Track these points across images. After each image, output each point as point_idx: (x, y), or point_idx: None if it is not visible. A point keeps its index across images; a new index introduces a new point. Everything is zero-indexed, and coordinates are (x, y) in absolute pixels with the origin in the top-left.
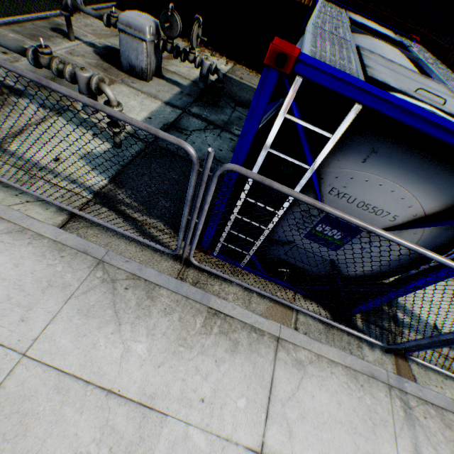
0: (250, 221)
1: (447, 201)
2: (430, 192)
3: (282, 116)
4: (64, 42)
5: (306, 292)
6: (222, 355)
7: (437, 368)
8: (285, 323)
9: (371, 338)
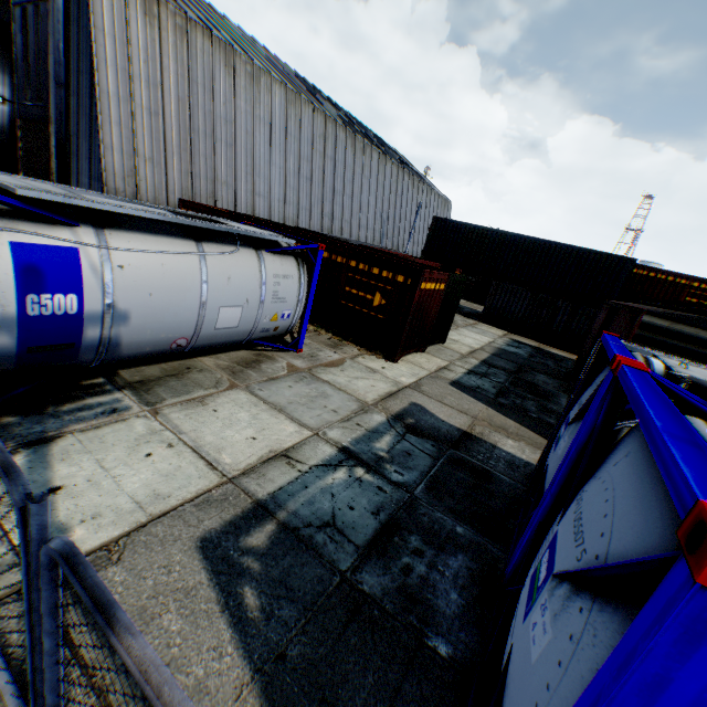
0: None
1: None
2: None
3: None
4: None
5: None
6: None
7: None
8: None
9: None
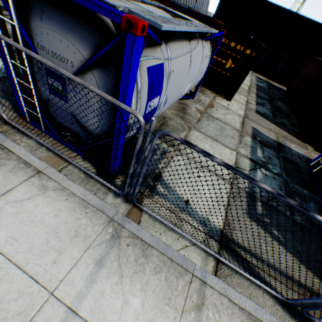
0: None
1: (91, 47)
2: (79, 40)
3: None
4: None
5: (84, 154)
6: None
7: (158, 217)
8: (54, 166)
9: (112, 186)
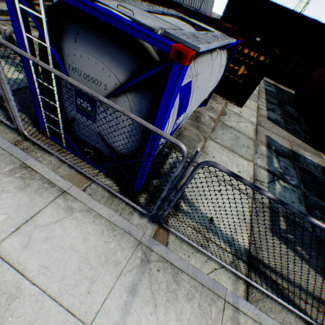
0: (25, 86)
1: (127, 71)
2: (115, 64)
3: (18, 6)
4: (36, 32)
5: (106, 171)
6: (10, 189)
7: (186, 239)
8: (77, 185)
9: (138, 206)
